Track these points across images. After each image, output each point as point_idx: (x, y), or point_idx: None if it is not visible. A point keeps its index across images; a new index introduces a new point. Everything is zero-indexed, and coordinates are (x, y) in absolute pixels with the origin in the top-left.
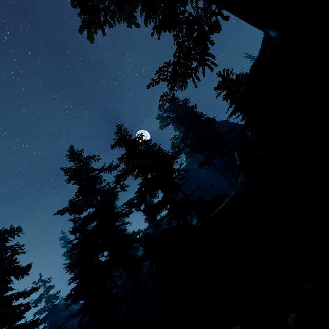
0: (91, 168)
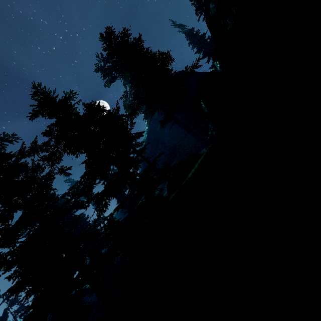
0: (1, 154)
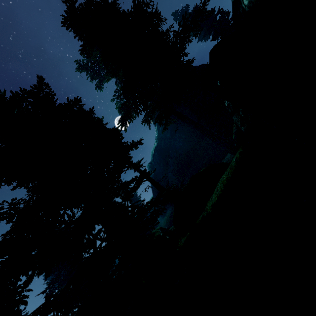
0: None
